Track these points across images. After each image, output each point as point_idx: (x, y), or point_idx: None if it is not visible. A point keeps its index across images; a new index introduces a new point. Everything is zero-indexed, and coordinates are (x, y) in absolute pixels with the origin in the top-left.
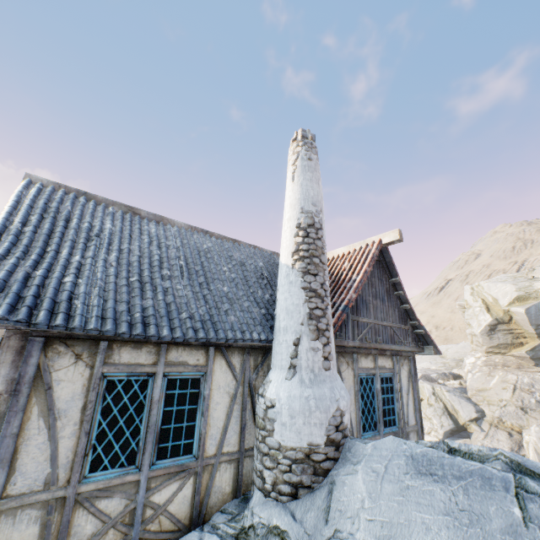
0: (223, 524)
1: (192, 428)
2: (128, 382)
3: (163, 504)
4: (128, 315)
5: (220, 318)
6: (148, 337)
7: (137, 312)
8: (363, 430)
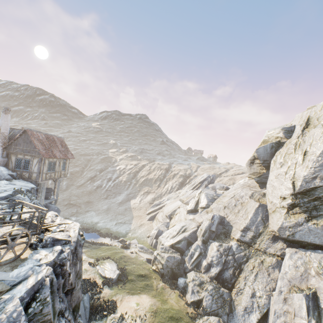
0: None
1: None
2: None
3: None
4: None
5: None
6: None
7: None
8: (16, 168)
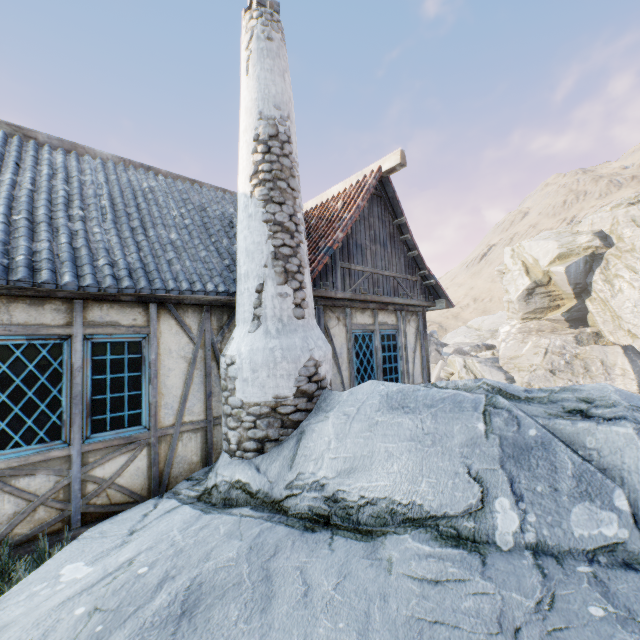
0: (185, 489)
1: (138, 397)
2: (31, 347)
3: (109, 478)
4: (4, 258)
5: (160, 268)
6: (39, 284)
7: (21, 255)
8: None
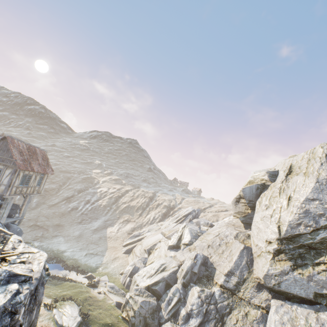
0: None
1: None
2: None
3: None
4: None
5: None
6: None
7: None
8: None
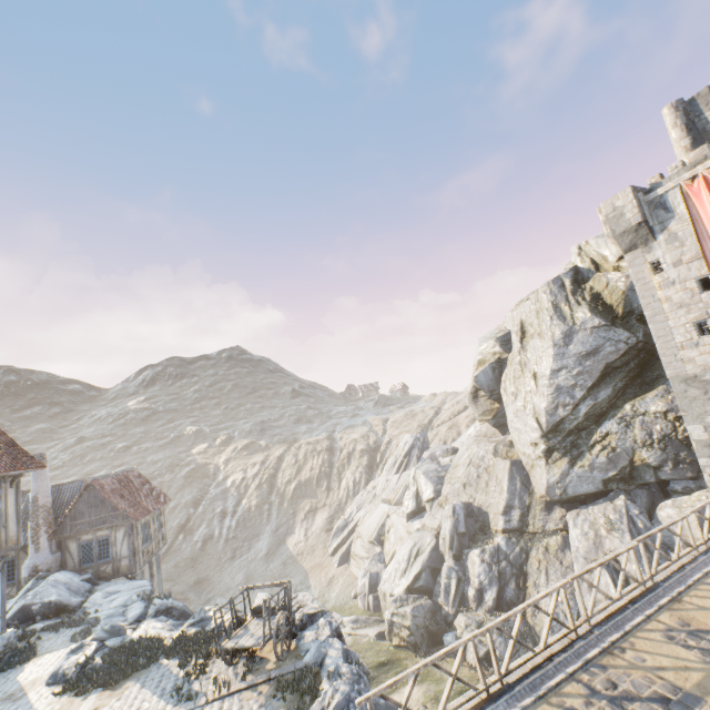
0: None
1: (15, 573)
2: None
3: (8, 592)
4: None
5: None
6: None
7: None
8: (84, 564)
